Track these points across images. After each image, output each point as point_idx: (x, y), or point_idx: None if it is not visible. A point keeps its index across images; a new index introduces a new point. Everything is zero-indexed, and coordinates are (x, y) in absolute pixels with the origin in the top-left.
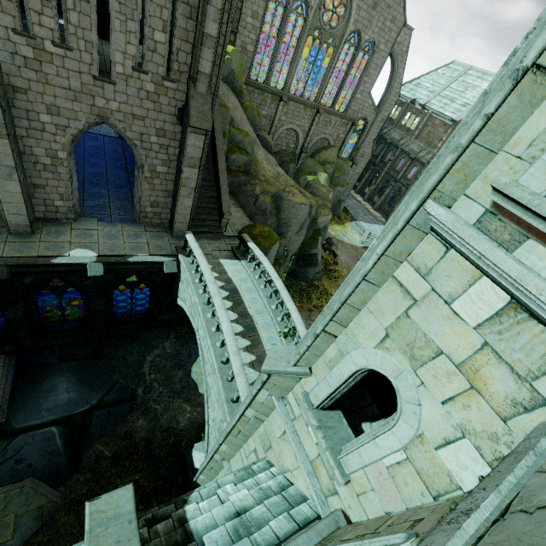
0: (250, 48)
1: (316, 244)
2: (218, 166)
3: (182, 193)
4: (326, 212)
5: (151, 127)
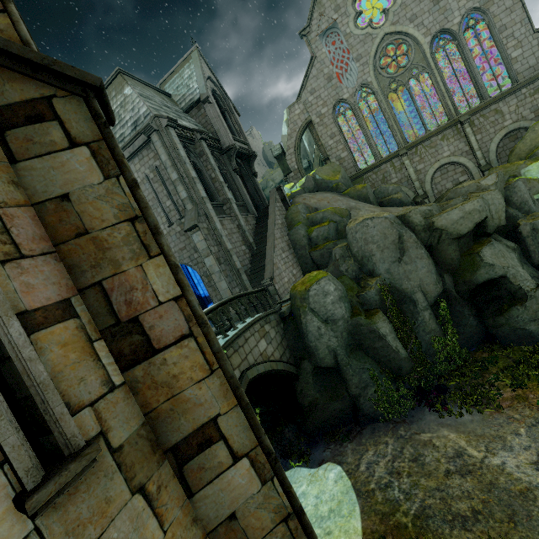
0: (344, 155)
1: (479, 260)
2: (266, 247)
3: (216, 279)
4: (457, 205)
5: (191, 249)
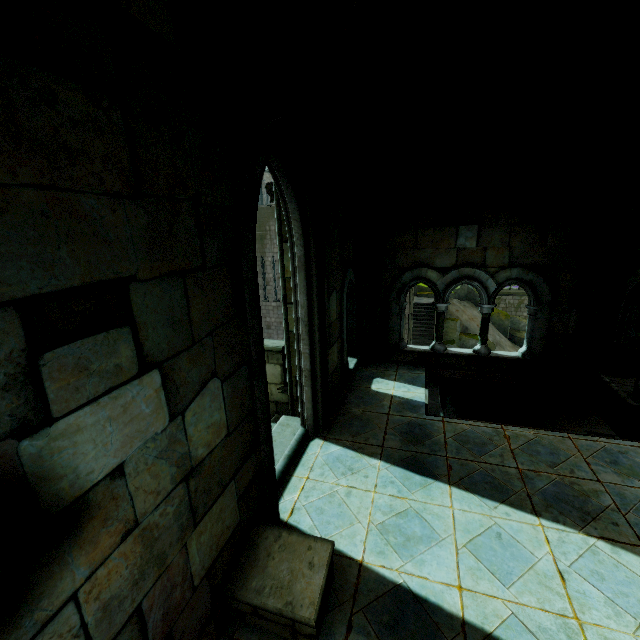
0: None
1: None
2: None
3: None
4: None
5: None
